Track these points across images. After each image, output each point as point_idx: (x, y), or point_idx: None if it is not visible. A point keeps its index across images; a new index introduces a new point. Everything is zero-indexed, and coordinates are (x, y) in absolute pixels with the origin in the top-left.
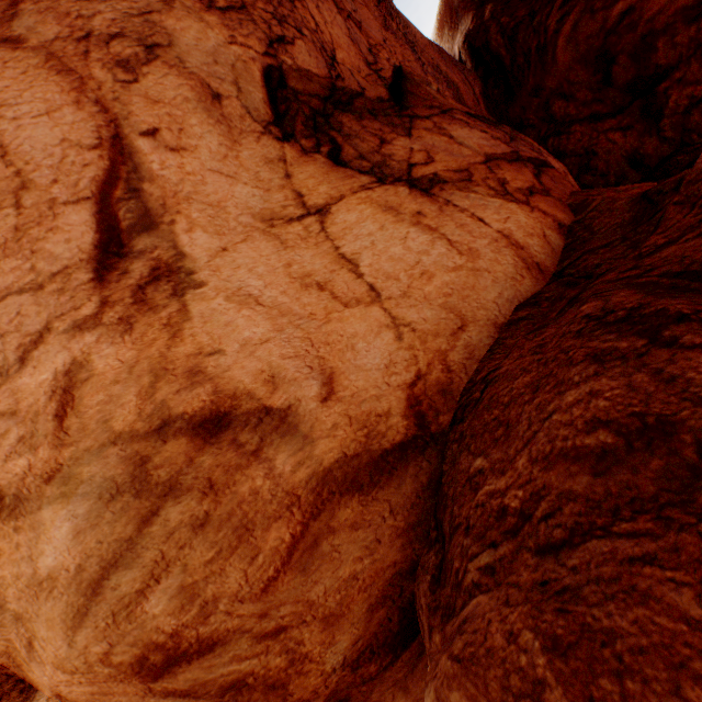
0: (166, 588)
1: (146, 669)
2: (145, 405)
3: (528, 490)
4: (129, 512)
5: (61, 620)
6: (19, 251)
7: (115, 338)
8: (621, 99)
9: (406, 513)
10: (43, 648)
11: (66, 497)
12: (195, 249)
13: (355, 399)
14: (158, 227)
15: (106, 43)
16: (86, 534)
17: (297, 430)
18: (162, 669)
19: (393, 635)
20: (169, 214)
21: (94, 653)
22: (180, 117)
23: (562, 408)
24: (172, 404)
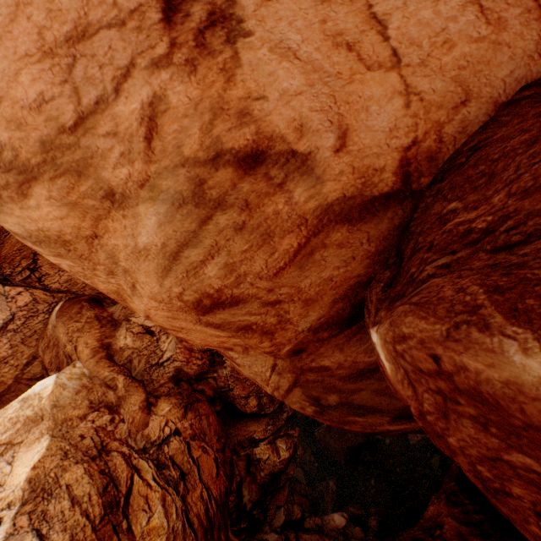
0: (217, 263)
1: (200, 307)
2: (205, 139)
3: (497, 215)
4: (192, 216)
5: (154, 273)
6: None
7: (184, 78)
8: None
9: (378, 243)
10: (142, 288)
11: (152, 200)
12: None
13: (360, 154)
14: None
15: None
16: (165, 226)
17: (313, 172)
18: (209, 309)
19: (343, 320)
20: None
21: (174, 292)
22: None
23: None
24: (224, 140)
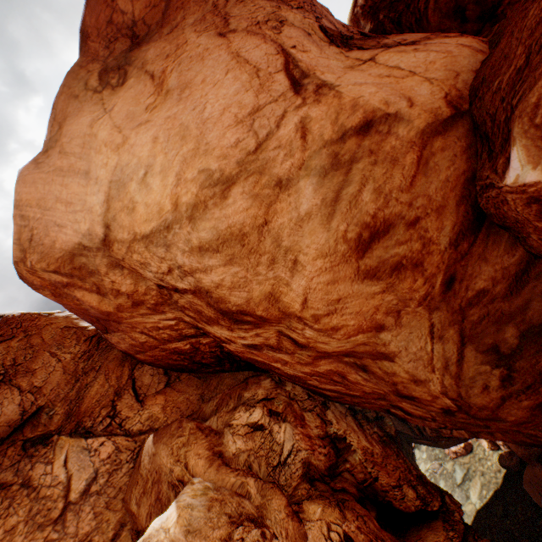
0: (368, 190)
1: (360, 245)
2: (334, 128)
3: (526, 50)
4: (336, 175)
5: (319, 225)
6: (263, 92)
7: (315, 106)
8: (476, 27)
9: (464, 139)
10: (305, 255)
11: (307, 176)
12: (328, 79)
13: (423, 105)
14: (309, 76)
15: (265, 24)
16: (319, 191)
17: (403, 120)
18: (367, 245)
19: (470, 224)
20: (311, 72)
21: (340, 231)
22: (300, 42)
23: (528, 19)
24: (345, 124)
